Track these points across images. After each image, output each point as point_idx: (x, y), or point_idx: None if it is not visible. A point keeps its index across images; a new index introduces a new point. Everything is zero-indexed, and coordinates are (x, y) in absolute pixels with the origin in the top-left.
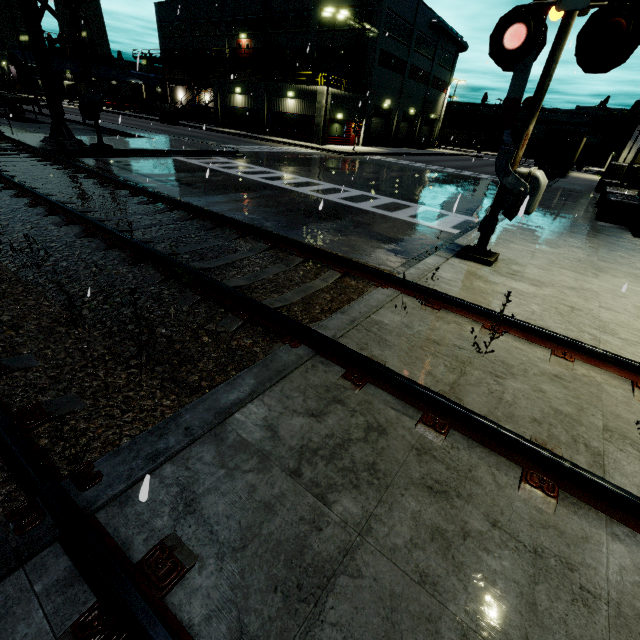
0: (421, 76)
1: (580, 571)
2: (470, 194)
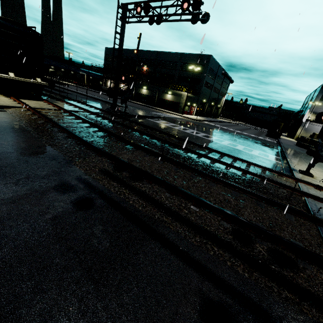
0: (217, 91)
1: None
2: (261, 145)
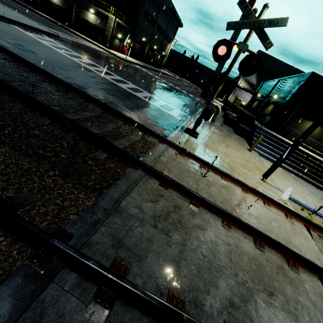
0: (161, 31)
1: (239, 248)
2: (181, 100)
